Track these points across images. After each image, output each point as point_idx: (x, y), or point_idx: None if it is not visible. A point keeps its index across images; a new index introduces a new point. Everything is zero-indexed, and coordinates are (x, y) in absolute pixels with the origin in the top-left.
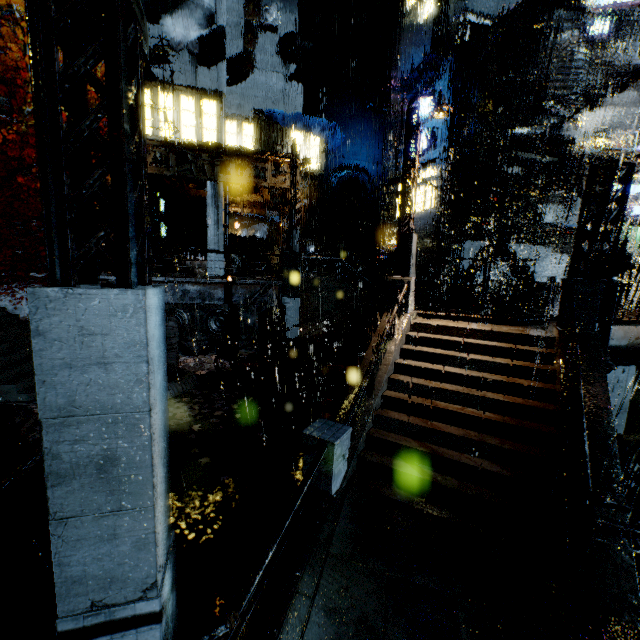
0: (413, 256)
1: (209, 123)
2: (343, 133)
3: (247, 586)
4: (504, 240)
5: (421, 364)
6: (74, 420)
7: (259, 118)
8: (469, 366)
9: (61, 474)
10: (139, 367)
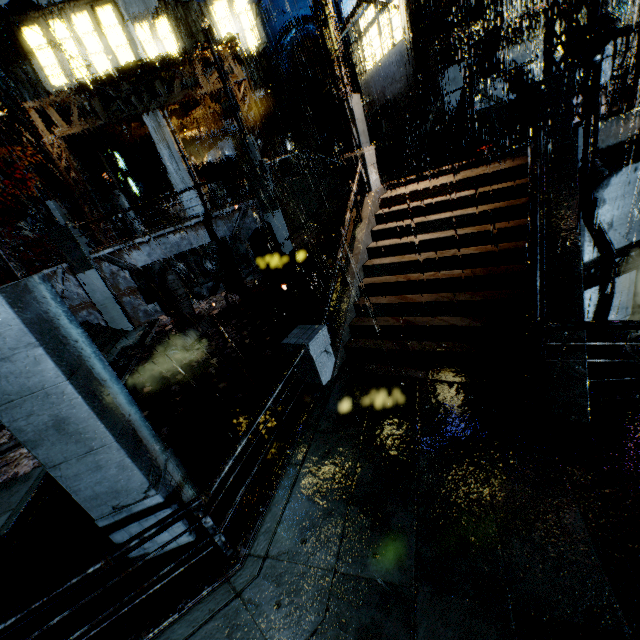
0: (359, 123)
1: (117, 38)
2: None
3: (217, 473)
4: (498, 47)
5: (392, 242)
6: (15, 404)
7: (168, 4)
8: (440, 228)
9: (33, 440)
10: (36, 352)
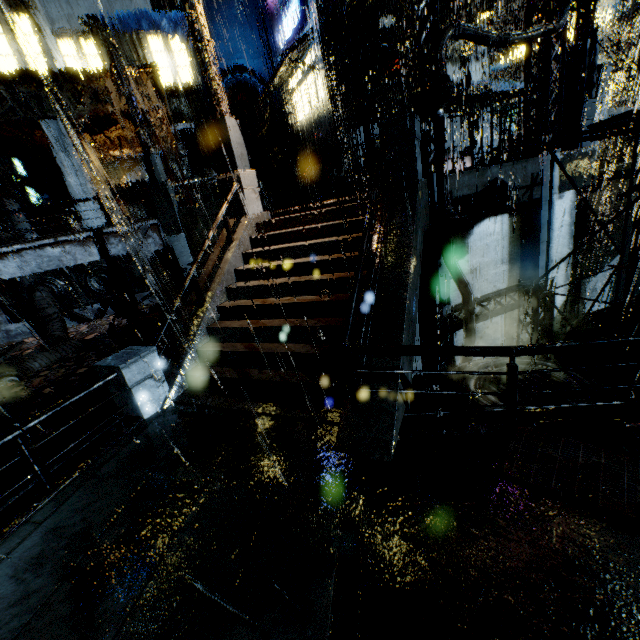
0: (236, 145)
1: (29, 46)
2: (211, 27)
3: None
4: None
5: (260, 265)
6: None
7: (97, 27)
8: (305, 254)
9: None
10: None
